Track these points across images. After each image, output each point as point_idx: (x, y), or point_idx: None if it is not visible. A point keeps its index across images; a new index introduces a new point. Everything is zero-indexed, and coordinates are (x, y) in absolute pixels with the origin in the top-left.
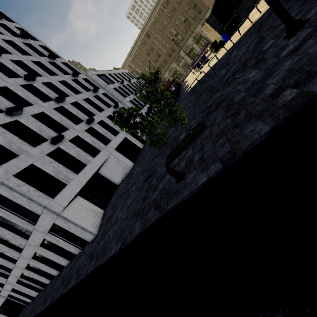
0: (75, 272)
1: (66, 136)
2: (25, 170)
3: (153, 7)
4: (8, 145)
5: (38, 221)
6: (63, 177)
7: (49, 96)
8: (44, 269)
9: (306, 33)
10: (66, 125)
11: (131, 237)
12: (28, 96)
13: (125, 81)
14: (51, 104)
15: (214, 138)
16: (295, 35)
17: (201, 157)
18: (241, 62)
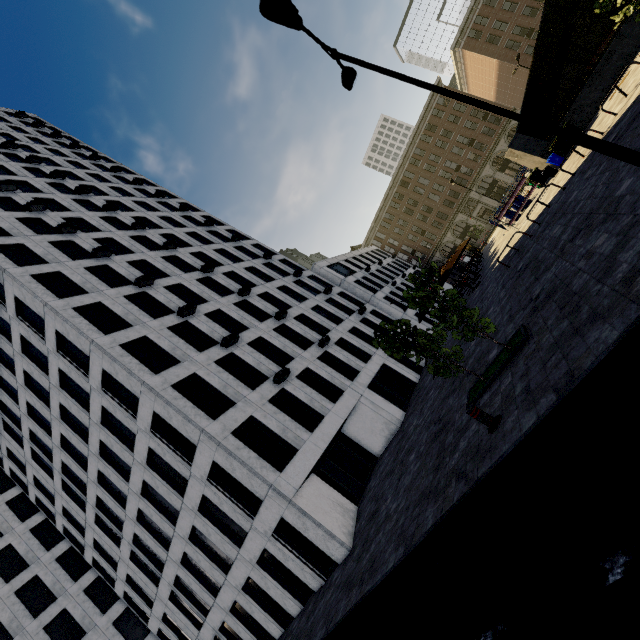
0: (320, 618)
1: (291, 370)
2: (243, 425)
3: (409, 142)
4: (224, 389)
5: (259, 512)
6: (291, 437)
7: (266, 312)
8: (259, 617)
9: None
10: (291, 353)
11: (420, 532)
12: (243, 317)
13: (372, 265)
14: (269, 324)
15: (544, 354)
16: None
17: (525, 387)
18: (584, 215)
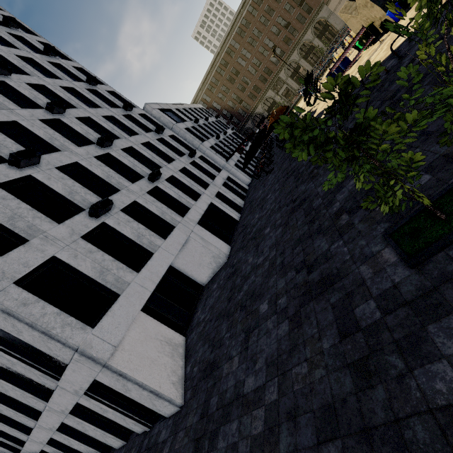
0: None
1: (115, 202)
2: (40, 269)
3: (238, 9)
4: (10, 221)
5: (65, 374)
6: (112, 280)
7: (87, 137)
8: (79, 448)
9: None
10: (116, 184)
11: None
12: (53, 137)
13: (200, 119)
14: (90, 150)
15: None
16: None
17: None
18: None
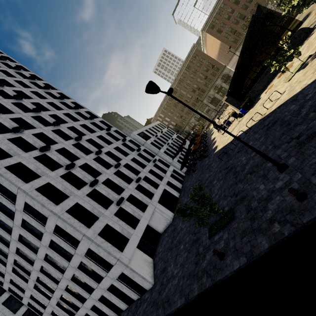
0: None
1: (124, 196)
2: (103, 229)
3: (178, 72)
4: (92, 210)
5: (111, 270)
6: (126, 233)
7: (110, 163)
8: (106, 311)
9: (287, 179)
10: (123, 186)
11: (192, 295)
12: (98, 167)
13: (158, 133)
14: (112, 170)
15: (241, 233)
16: (283, 174)
17: (234, 245)
18: (255, 163)
